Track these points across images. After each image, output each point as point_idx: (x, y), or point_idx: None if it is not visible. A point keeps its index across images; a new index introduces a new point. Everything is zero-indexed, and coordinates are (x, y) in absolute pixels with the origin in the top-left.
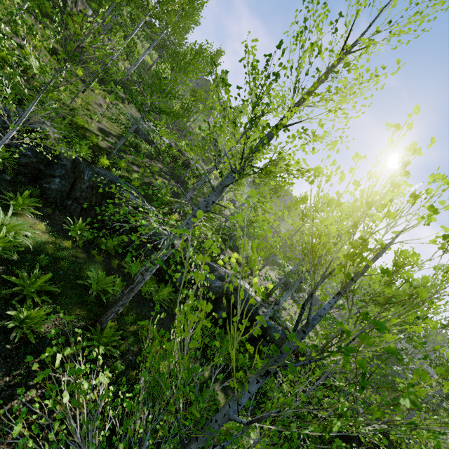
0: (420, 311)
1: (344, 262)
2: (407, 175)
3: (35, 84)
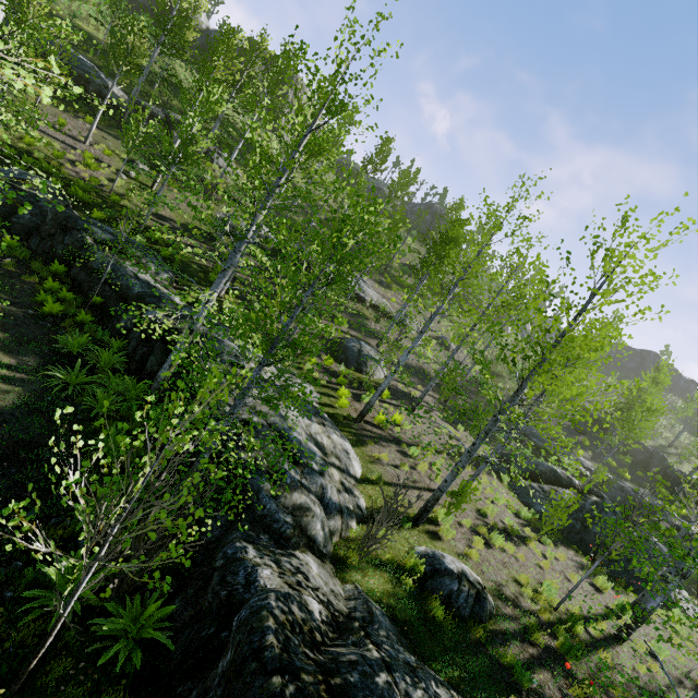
0: None
1: None
2: None
3: (84, 175)
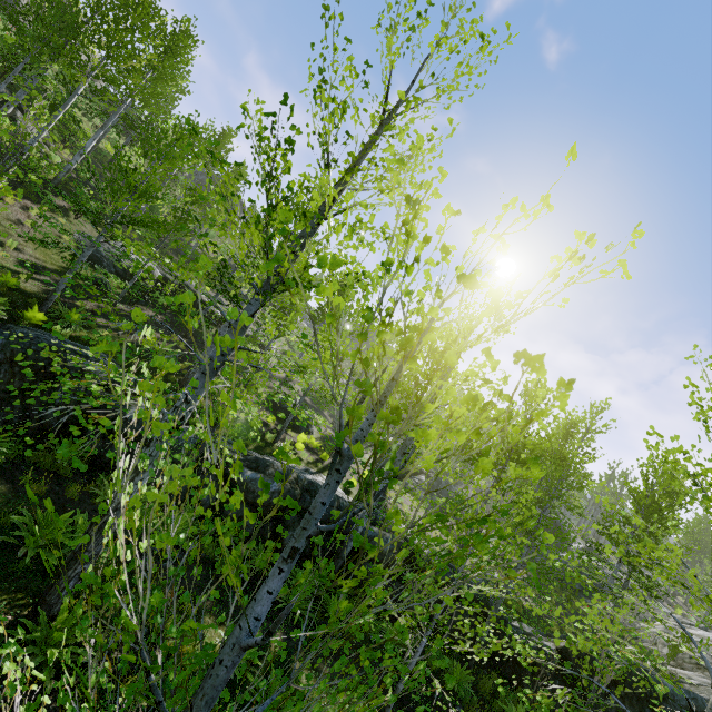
0: (496, 411)
1: (360, 345)
2: (418, 217)
3: None
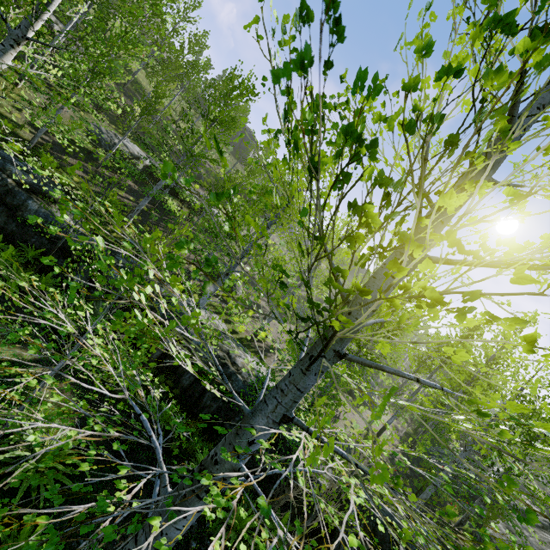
0: None
1: None
2: None
3: None
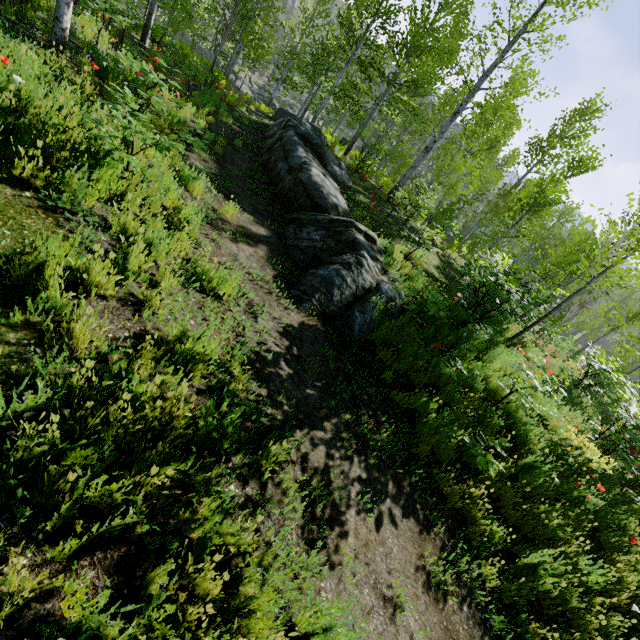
0: None
1: None
2: None
3: None
